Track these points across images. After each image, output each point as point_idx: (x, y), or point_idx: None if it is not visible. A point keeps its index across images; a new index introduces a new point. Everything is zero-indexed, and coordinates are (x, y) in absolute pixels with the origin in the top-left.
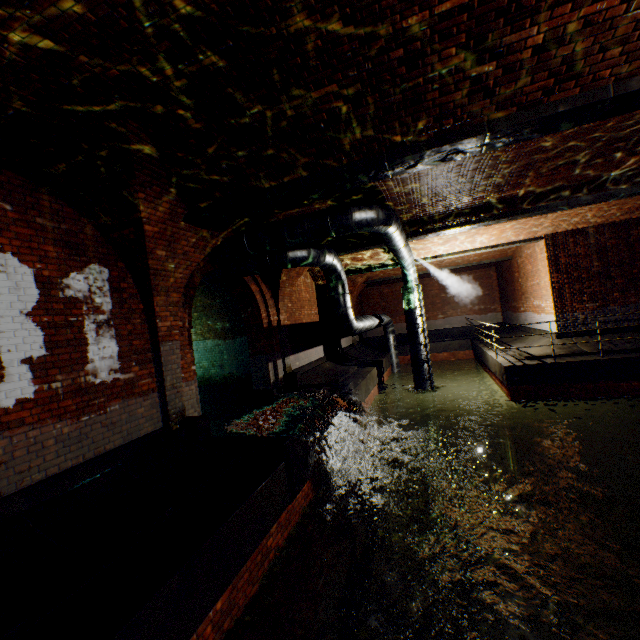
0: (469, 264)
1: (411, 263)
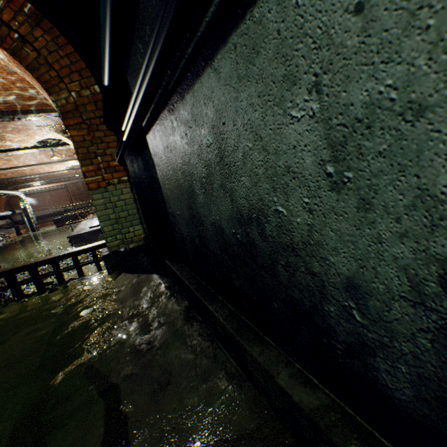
0: (55, 189)
1: (21, 193)
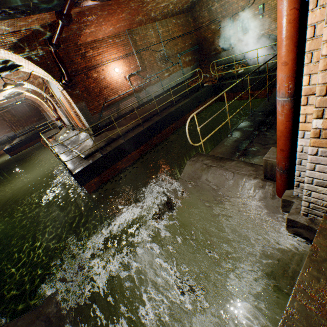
0: None
1: None
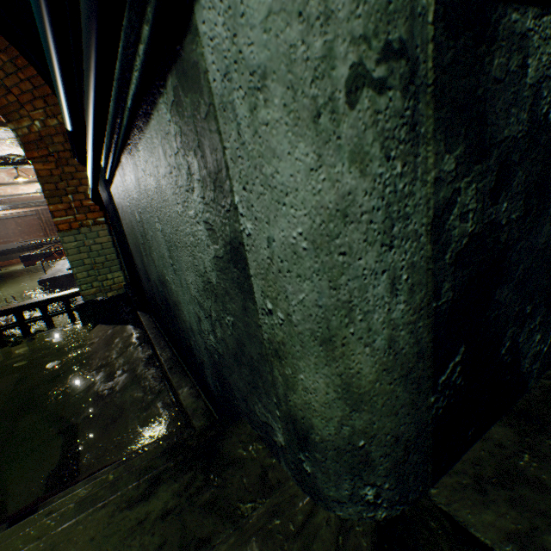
0: (22, 215)
1: None
